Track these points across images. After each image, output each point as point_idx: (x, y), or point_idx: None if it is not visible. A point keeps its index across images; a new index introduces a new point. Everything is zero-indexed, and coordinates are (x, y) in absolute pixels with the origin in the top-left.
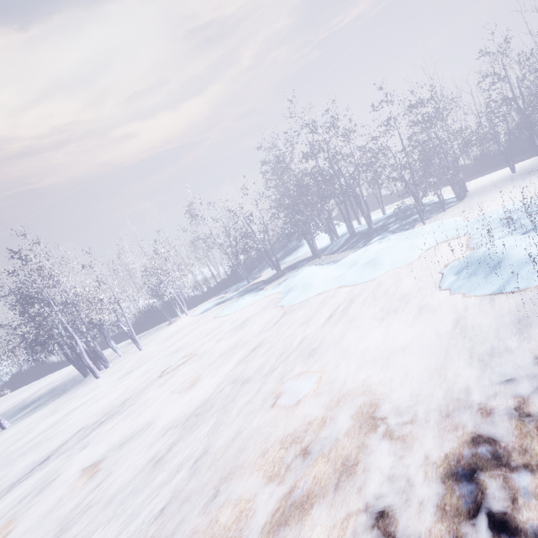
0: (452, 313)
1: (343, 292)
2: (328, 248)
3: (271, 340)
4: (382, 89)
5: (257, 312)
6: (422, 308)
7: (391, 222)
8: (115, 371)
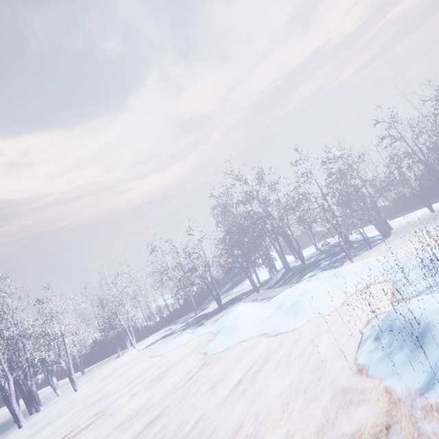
0: (372, 415)
1: (262, 344)
2: (267, 281)
3: (173, 409)
4: (297, 151)
5: (184, 356)
6: (336, 394)
7: (322, 258)
8: (39, 419)
